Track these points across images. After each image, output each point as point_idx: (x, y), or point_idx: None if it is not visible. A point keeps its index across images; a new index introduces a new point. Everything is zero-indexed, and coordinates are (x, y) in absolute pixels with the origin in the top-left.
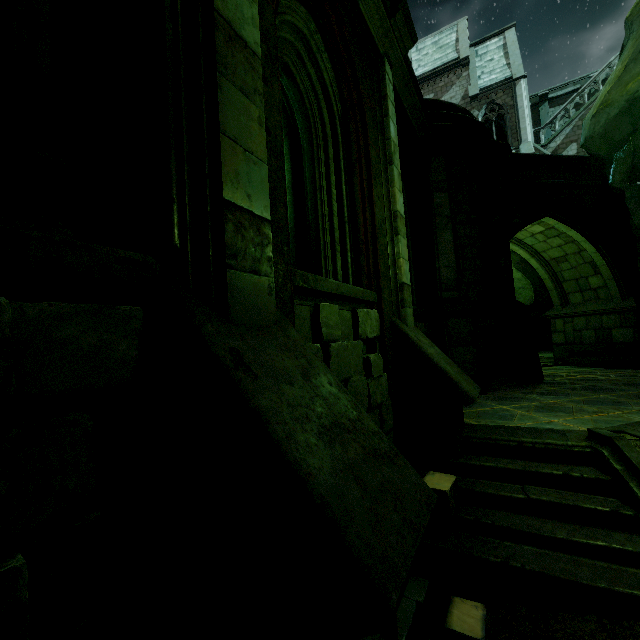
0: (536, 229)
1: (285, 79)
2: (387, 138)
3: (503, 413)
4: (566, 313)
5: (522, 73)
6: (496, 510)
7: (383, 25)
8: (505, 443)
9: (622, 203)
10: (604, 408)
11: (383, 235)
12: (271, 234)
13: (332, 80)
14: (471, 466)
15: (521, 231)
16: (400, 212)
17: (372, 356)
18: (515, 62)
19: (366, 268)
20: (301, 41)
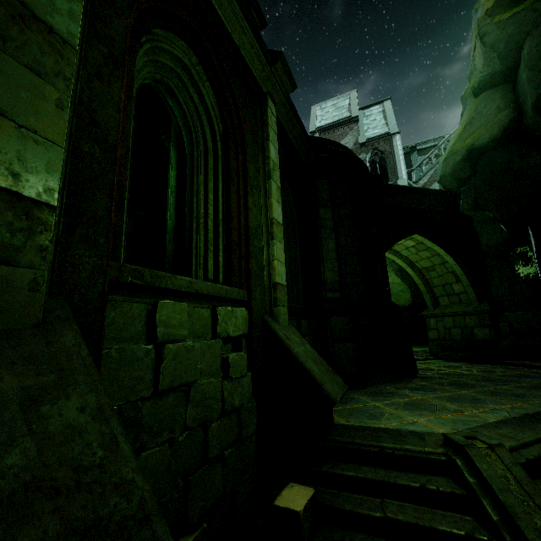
0: (409, 243)
1: (170, 99)
2: (267, 157)
3: (374, 411)
4: (437, 313)
5: (396, 130)
6: (354, 531)
7: (264, 70)
8: (367, 448)
9: (472, 227)
10: (464, 406)
11: (258, 238)
12: (54, 221)
13: (214, 105)
14: (333, 475)
15: (398, 244)
16: (277, 220)
17: (231, 356)
18: (391, 122)
19: (238, 267)
20: (184, 69)
